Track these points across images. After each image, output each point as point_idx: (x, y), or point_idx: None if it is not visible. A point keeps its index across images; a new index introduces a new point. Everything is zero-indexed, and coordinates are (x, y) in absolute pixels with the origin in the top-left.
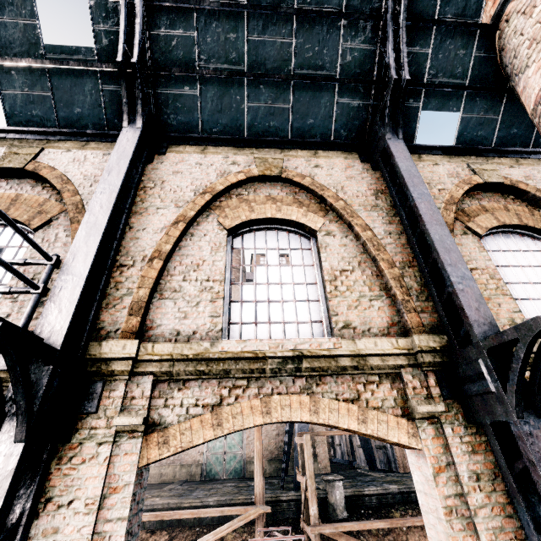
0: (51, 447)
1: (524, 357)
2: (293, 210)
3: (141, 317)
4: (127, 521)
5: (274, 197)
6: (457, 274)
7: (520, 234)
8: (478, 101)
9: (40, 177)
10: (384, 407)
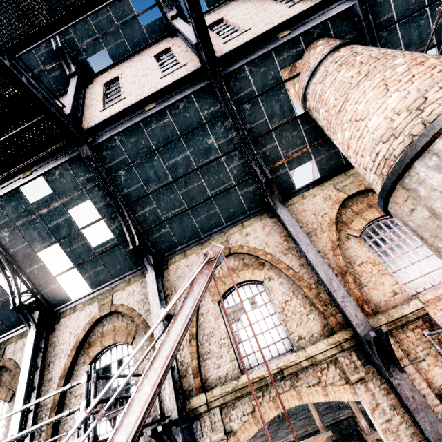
0: None
1: (376, 349)
2: (245, 273)
3: (200, 377)
4: None
5: (232, 268)
6: (340, 296)
7: (385, 219)
8: (320, 148)
9: (119, 312)
10: (335, 382)
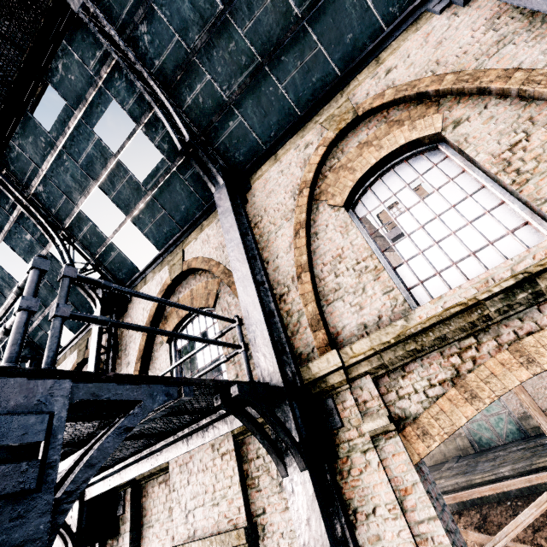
0: (328, 467)
1: None
2: (396, 135)
3: (324, 329)
4: (438, 520)
5: (365, 141)
6: None
7: None
8: None
9: (194, 270)
10: None
